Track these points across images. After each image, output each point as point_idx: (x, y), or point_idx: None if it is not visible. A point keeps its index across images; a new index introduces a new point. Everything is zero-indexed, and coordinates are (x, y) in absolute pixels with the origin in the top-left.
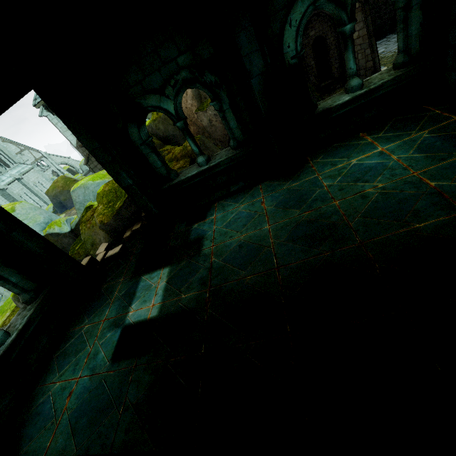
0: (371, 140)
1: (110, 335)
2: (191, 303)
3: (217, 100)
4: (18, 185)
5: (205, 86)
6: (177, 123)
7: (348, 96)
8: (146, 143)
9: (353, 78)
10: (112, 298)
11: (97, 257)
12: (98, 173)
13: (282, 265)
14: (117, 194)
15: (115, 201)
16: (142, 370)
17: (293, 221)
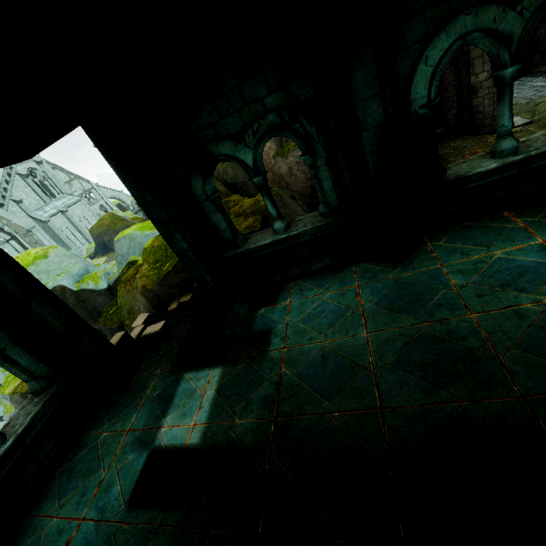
0: (523, 224)
1: (132, 458)
2: (247, 436)
3: (311, 153)
4: (61, 218)
5: (297, 135)
6: (254, 178)
7: (494, 162)
8: (211, 199)
9: (504, 138)
10: (142, 398)
11: (133, 332)
12: (149, 222)
13: (388, 406)
14: (167, 252)
15: (163, 261)
16: (167, 537)
17: (404, 334)
